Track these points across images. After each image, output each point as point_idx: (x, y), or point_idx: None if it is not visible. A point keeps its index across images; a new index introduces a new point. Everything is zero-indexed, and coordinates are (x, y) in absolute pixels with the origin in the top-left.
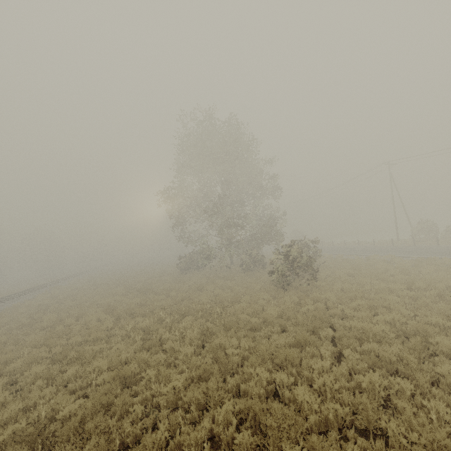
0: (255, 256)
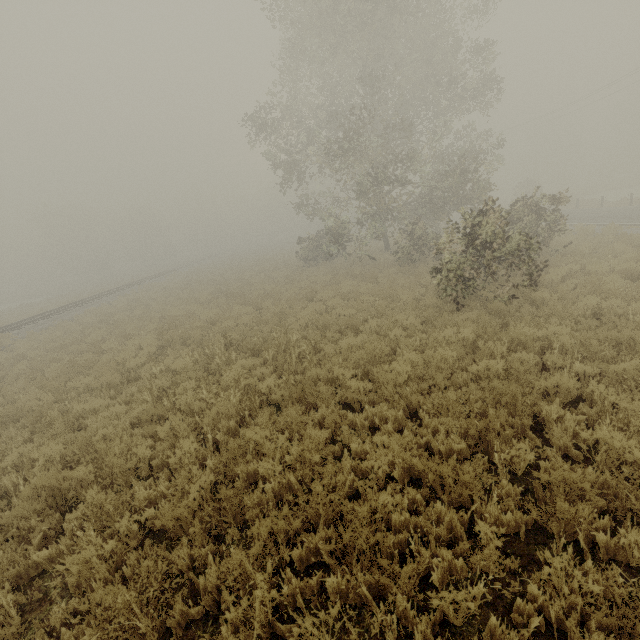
0: (422, 236)
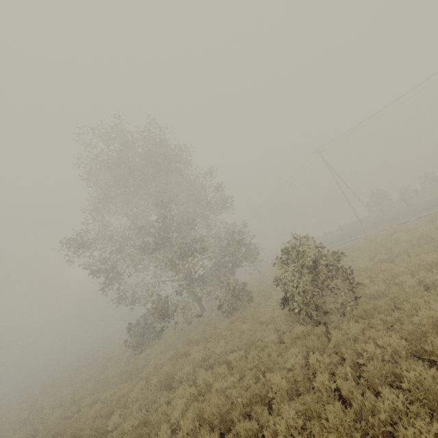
0: (233, 287)
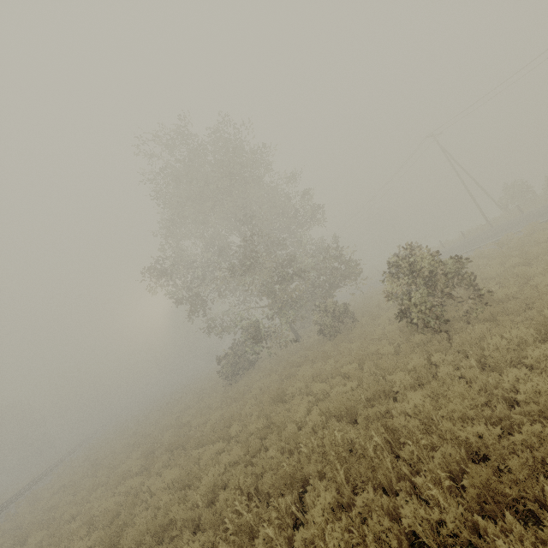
0: (334, 309)
